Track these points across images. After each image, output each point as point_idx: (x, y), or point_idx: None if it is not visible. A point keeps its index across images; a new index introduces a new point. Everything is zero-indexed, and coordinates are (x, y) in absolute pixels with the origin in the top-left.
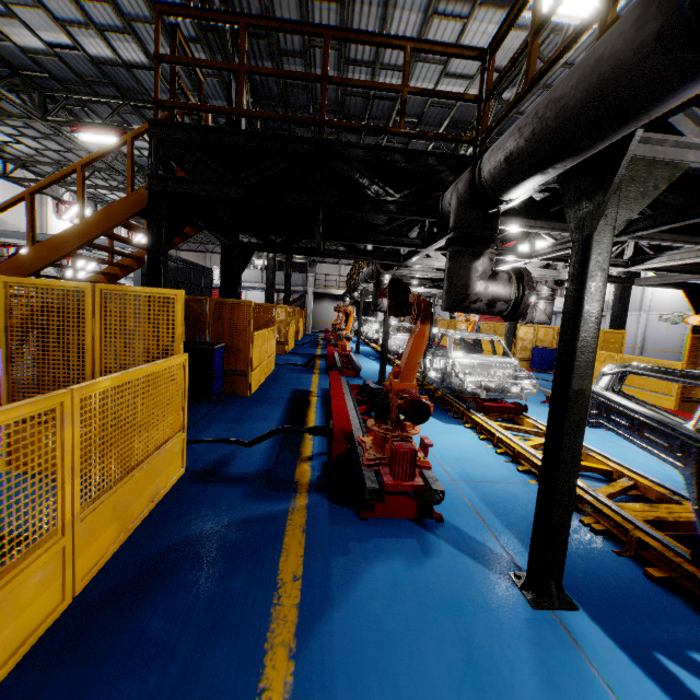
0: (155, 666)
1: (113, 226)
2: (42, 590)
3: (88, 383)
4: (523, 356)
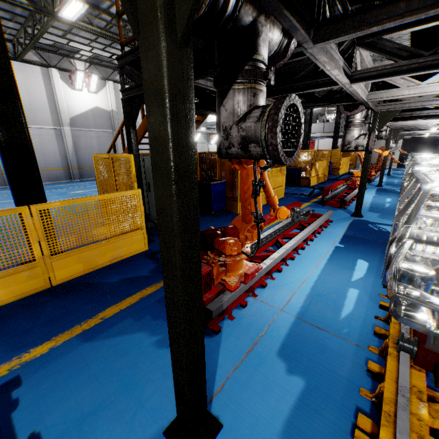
0: (29, 321)
1: None
2: (31, 278)
3: (43, 203)
4: None
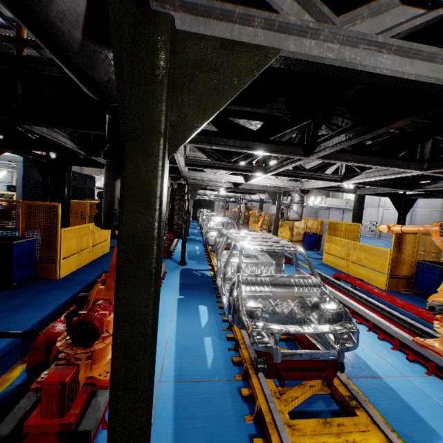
0: None
1: None
2: None
3: None
4: (298, 238)
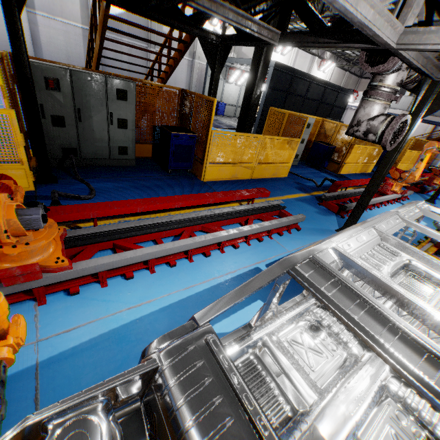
0: None
1: (104, 22)
2: None
3: None
4: None
